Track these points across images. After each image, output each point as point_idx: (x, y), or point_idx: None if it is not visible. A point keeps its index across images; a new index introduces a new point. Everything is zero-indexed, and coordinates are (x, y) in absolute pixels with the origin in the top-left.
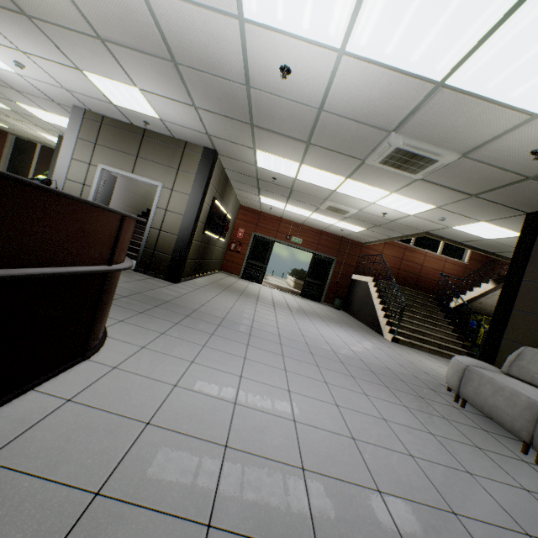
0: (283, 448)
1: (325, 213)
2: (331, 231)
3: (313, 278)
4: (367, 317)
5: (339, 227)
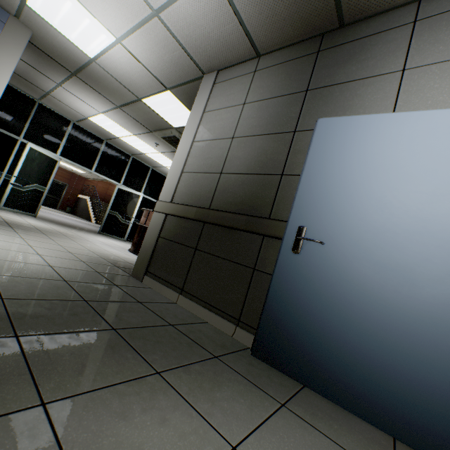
0: (63, 220)
1: (64, 162)
2: (66, 168)
3: (52, 195)
4: (86, 216)
5: (72, 168)
